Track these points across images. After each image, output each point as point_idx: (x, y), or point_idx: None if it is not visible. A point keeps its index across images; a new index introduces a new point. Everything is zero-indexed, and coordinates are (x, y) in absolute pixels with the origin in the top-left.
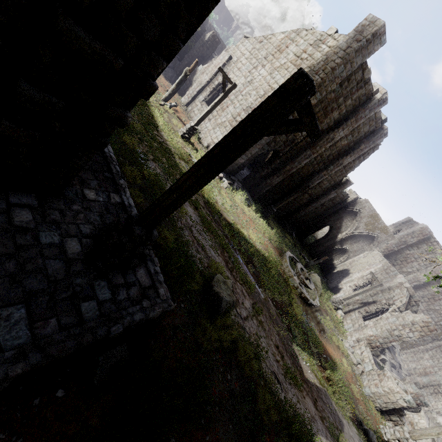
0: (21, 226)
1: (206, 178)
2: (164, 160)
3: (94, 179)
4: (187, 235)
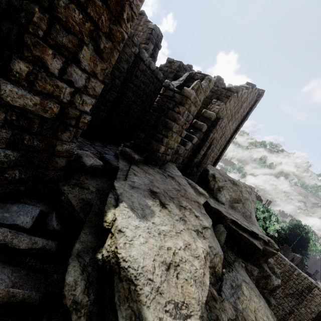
0: None
1: None
2: None
3: None
4: None
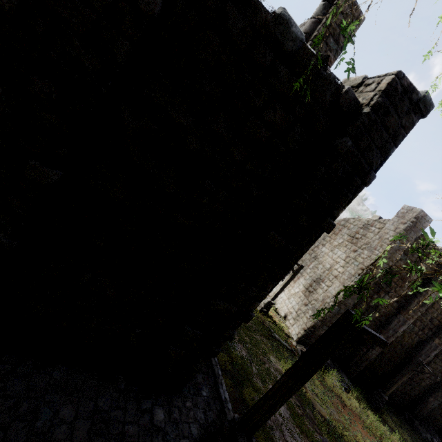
0: (157, 425)
1: (295, 387)
2: (248, 339)
3: (200, 373)
4: (278, 437)
